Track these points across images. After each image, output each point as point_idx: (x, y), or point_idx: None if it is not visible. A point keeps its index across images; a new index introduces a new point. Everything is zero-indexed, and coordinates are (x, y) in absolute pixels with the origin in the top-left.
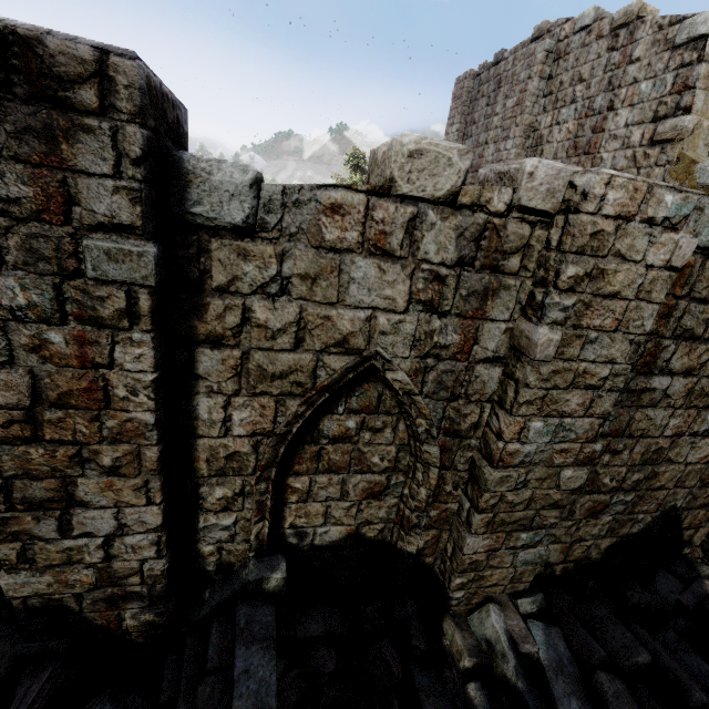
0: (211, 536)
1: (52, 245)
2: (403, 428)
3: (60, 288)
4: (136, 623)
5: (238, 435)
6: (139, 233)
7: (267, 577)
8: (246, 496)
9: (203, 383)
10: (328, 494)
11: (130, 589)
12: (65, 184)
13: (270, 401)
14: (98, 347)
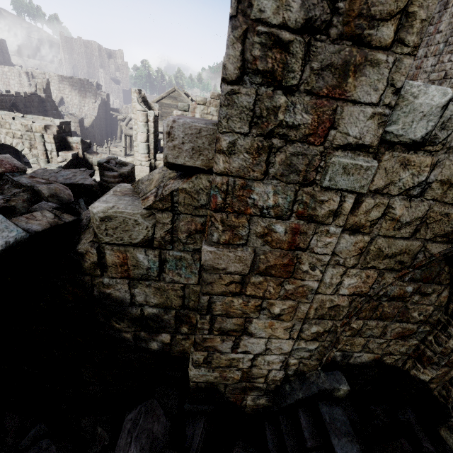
0: (298, 354)
1: (306, 161)
2: (446, 294)
3: (298, 193)
4: (253, 403)
5: (343, 294)
6: (371, 151)
7: (337, 388)
8: (330, 333)
9: (335, 258)
10: (371, 333)
11: (256, 385)
12: (336, 112)
13: (375, 273)
14: (304, 236)
